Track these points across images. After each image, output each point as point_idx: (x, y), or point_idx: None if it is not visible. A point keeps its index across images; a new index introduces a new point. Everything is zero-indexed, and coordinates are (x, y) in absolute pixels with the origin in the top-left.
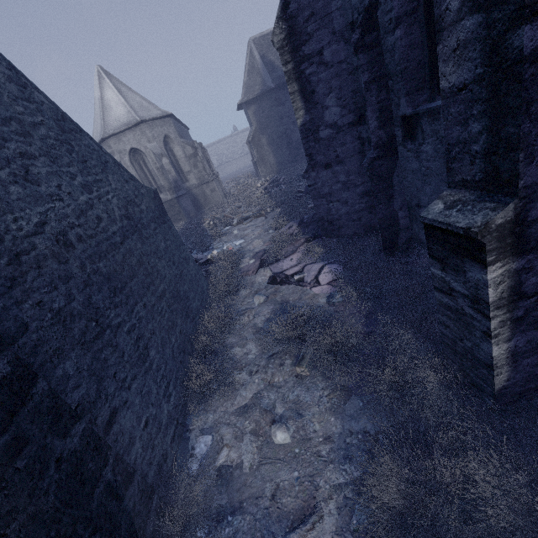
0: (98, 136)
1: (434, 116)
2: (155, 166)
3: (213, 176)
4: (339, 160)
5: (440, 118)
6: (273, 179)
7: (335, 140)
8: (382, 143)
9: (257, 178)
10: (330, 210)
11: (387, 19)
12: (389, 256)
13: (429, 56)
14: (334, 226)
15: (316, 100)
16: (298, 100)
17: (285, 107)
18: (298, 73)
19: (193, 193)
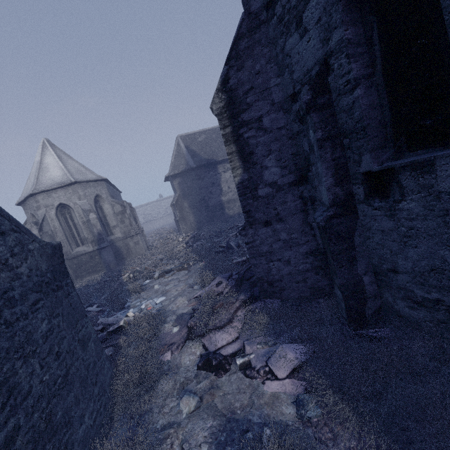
0: (28, 192)
1: (422, 169)
2: (81, 220)
3: (139, 231)
4: (279, 217)
5: (436, 171)
6: (194, 234)
7: (275, 198)
8: (340, 200)
9: (178, 233)
10: (270, 270)
11: (343, 82)
12: (356, 330)
13: (393, 115)
14: (275, 287)
15: (255, 160)
16: (236, 160)
17: (204, 181)
18: (237, 136)
19: (117, 245)
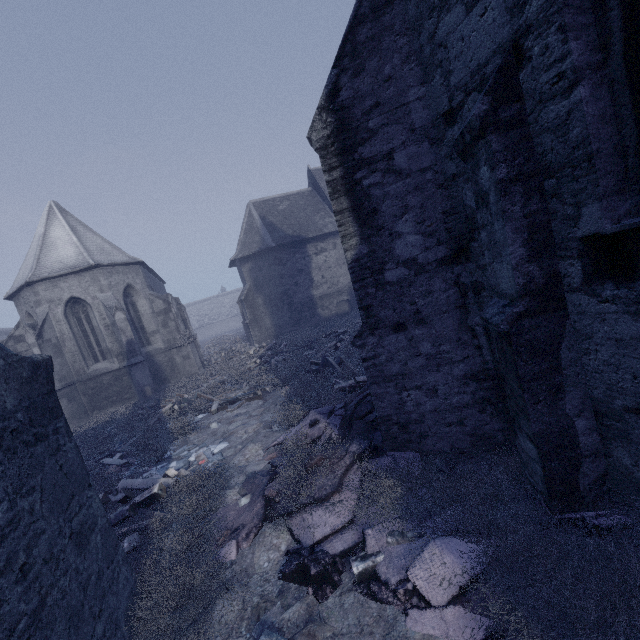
0: (23, 279)
1: None
2: (102, 323)
3: (189, 339)
4: (420, 317)
5: None
6: (271, 345)
7: (414, 286)
8: (536, 286)
9: (248, 343)
10: (404, 404)
11: (550, 77)
12: (562, 514)
13: None
14: (410, 433)
15: (380, 223)
16: (349, 222)
17: (286, 266)
18: (350, 184)
19: (156, 361)
